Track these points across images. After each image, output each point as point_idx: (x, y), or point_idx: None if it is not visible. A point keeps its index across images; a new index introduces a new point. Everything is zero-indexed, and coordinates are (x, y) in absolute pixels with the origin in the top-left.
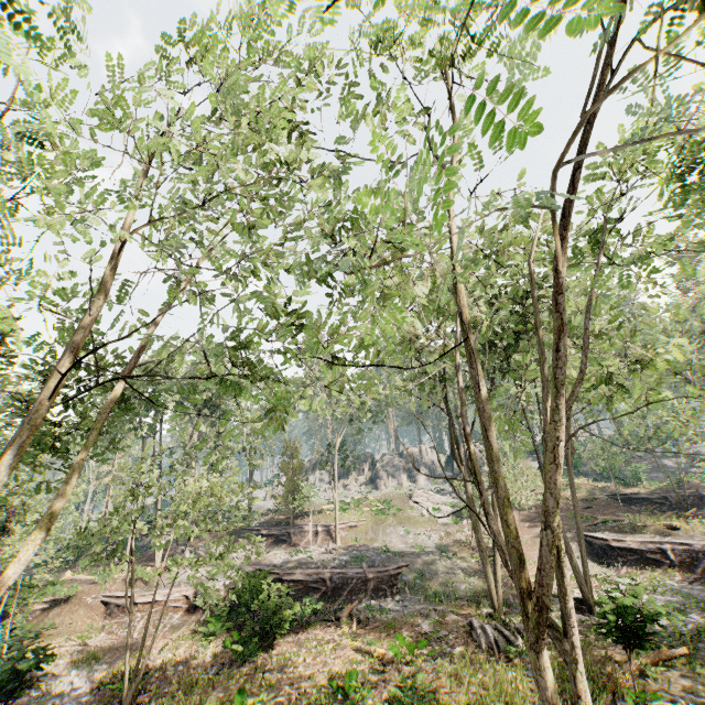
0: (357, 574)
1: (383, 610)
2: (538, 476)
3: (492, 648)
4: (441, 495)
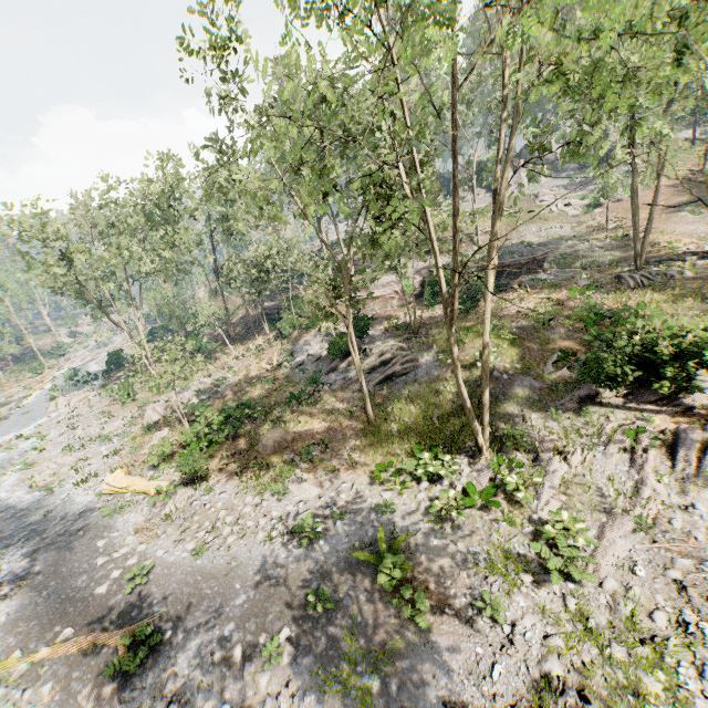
0: (512, 263)
1: (541, 280)
2: (682, 149)
3: (638, 286)
4: (567, 190)
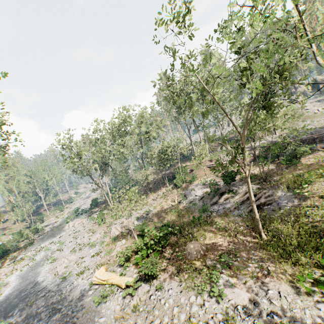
0: (307, 138)
1: None
2: None
3: None
4: (319, 102)
